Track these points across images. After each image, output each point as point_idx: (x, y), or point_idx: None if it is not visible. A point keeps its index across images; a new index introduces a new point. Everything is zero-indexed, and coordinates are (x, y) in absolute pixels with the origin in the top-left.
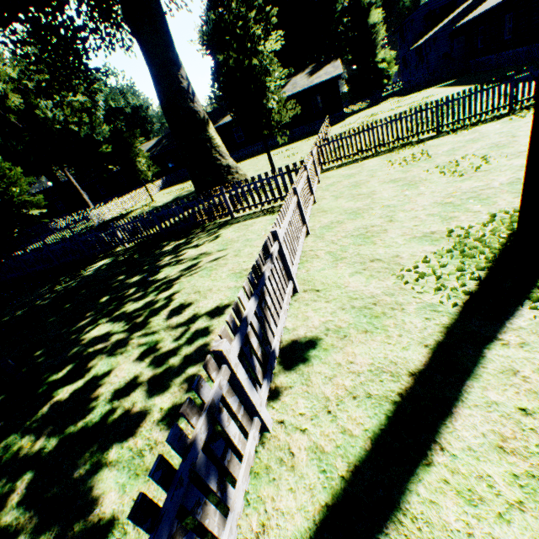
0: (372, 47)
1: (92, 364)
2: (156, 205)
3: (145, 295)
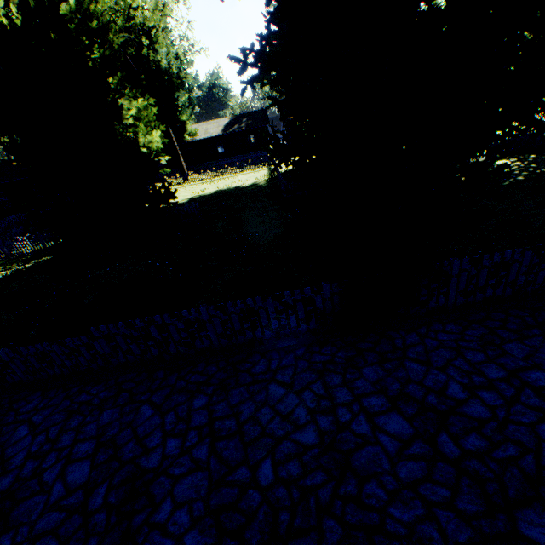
0: None
1: None
2: None
3: None
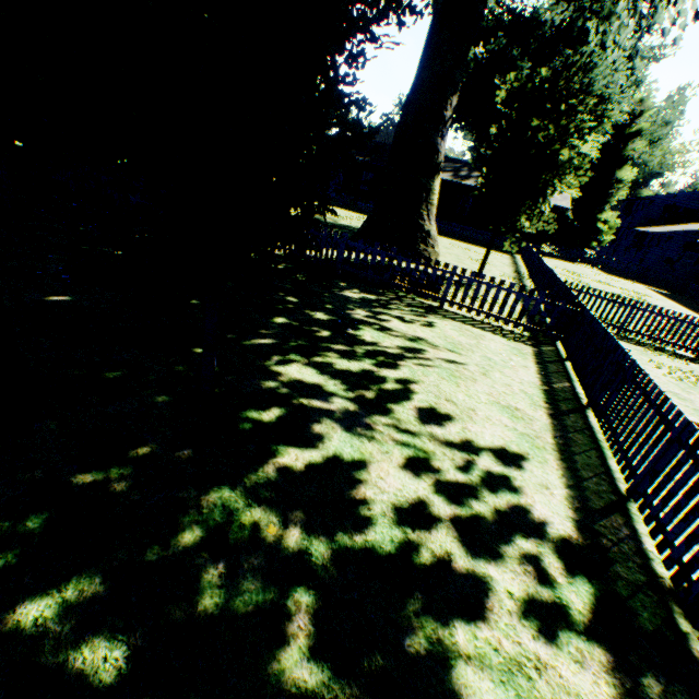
0: (603, 201)
1: (320, 429)
2: None
3: (355, 354)
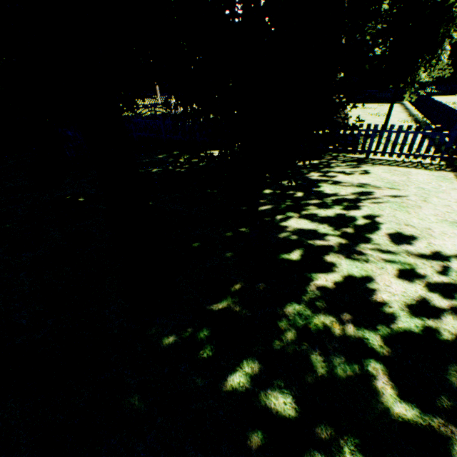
0: None
1: (330, 259)
2: None
3: (325, 204)
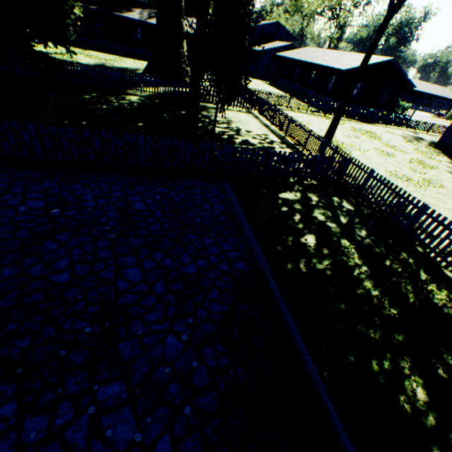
0: None
1: (235, 137)
2: (81, 62)
3: (220, 124)
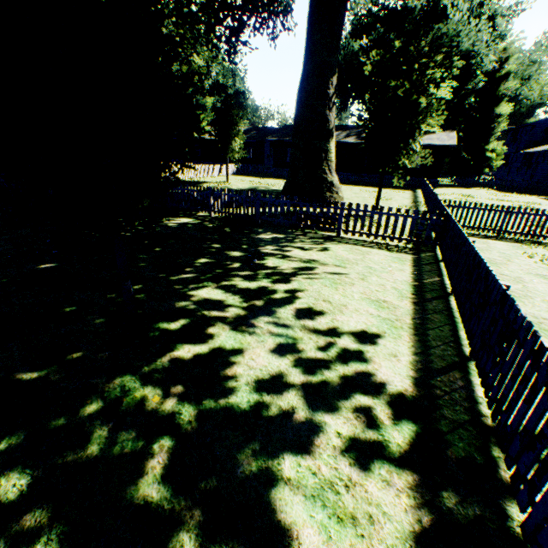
0: (487, 134)
1: (212, 330)
2: (230, 187)
3: (255, 276)
